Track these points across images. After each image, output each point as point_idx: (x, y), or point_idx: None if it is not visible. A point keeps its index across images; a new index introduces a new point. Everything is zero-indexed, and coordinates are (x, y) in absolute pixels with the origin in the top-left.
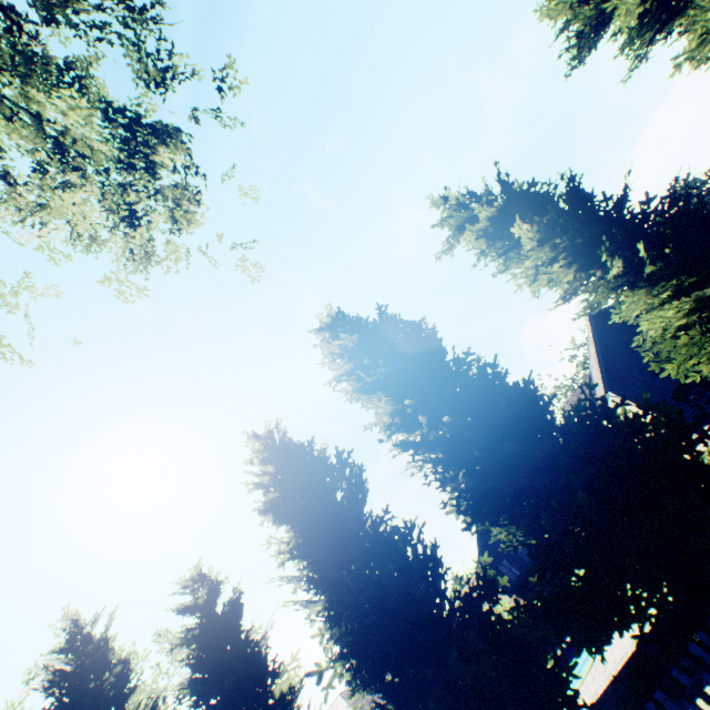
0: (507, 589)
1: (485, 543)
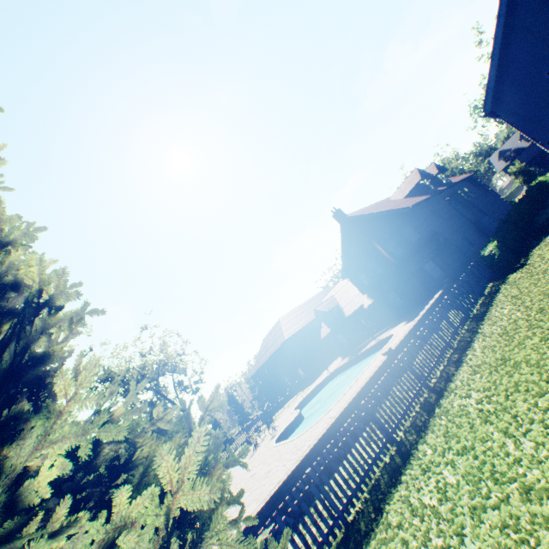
0: (361, 291)
1: (348, 260)
